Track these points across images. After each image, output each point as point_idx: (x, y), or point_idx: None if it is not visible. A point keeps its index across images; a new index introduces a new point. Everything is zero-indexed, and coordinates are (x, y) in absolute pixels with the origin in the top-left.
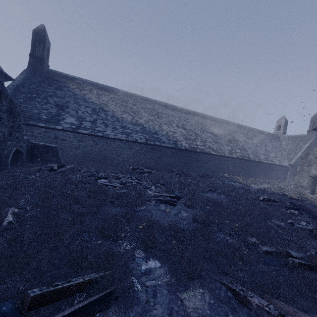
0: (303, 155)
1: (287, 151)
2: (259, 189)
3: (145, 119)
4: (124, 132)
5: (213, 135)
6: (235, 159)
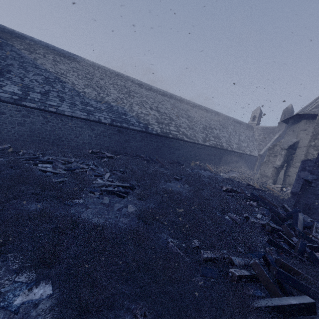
0: (271, 146)
1: (258, 141)
2: (226, 179)
3: (113, 97)
4: (85, 109)
5: (189, 121)
6: (208, 147)
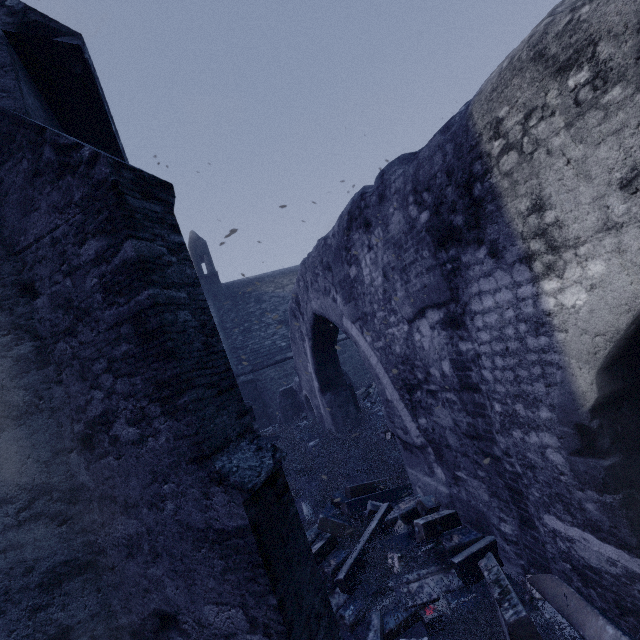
0: None
1: None
2: None
3: None
4: None
5: None
6: None
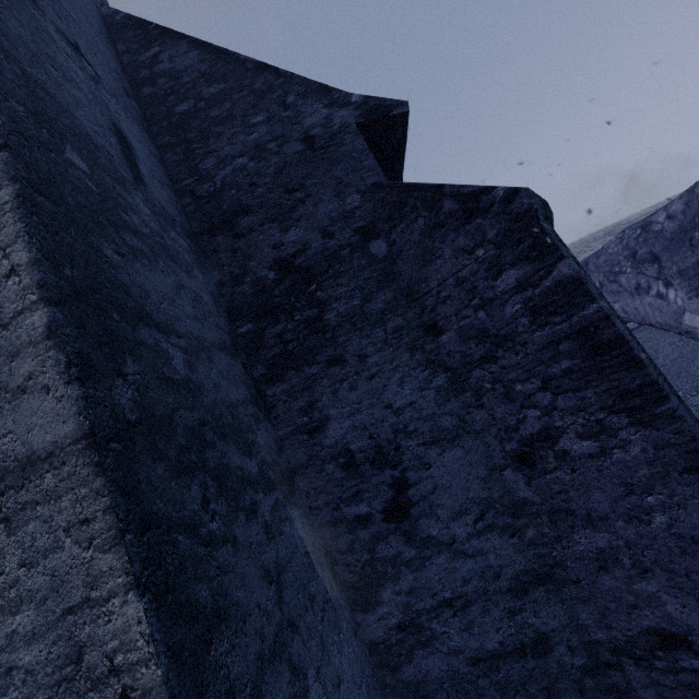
0: None
1: None
2: None
3: None
4: None
5: None
6: None
